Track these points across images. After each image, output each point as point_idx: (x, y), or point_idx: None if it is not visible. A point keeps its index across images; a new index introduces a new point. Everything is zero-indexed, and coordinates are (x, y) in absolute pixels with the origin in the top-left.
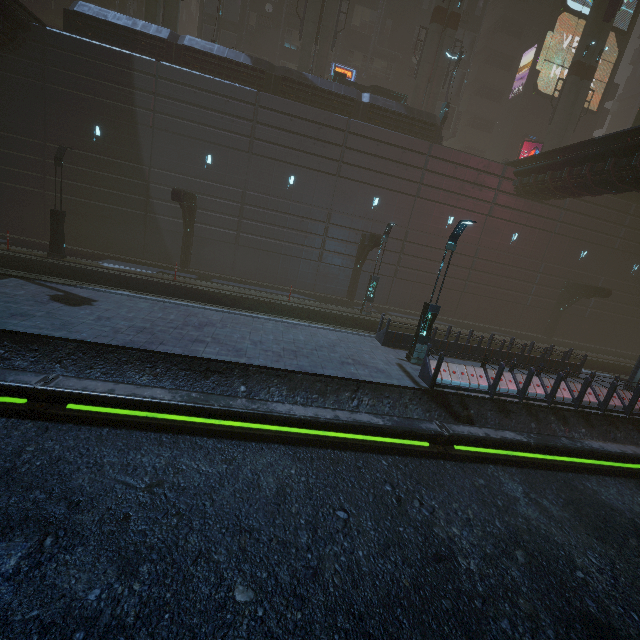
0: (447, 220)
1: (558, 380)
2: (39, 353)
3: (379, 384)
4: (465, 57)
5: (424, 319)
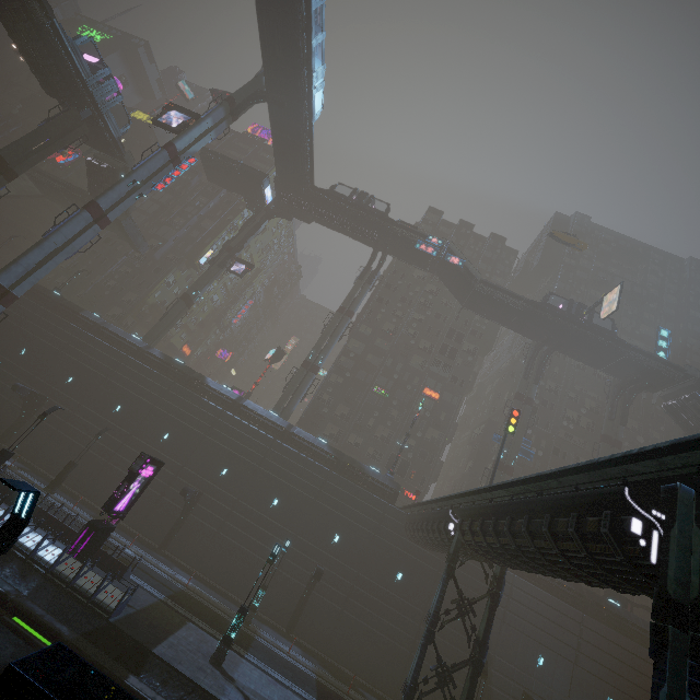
0: None
1: None
2: None
3: None
4: None
5: None
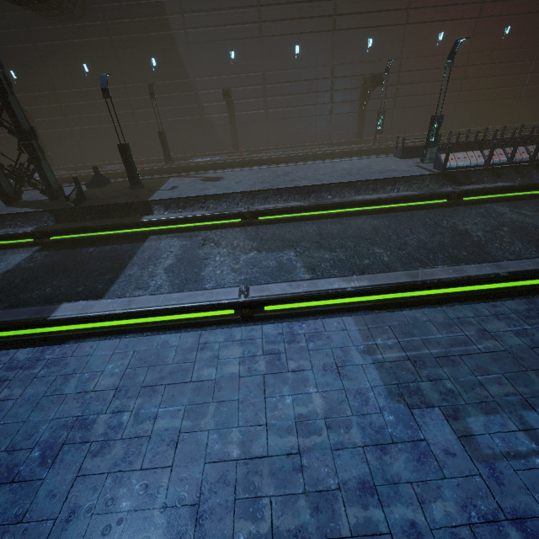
0: (437, 37)
1: None
2: (227, 202)
3: (408, 177)
4: None
5: (432, 128)
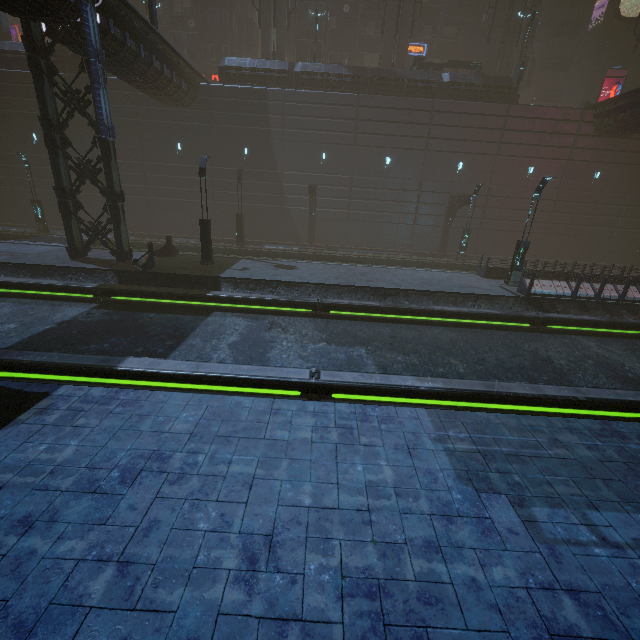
0: (527, 171)
1: (627, 283)
2: (299, 291)
3: (490, 296)
4: (537, 3)
5: (518, 253)
